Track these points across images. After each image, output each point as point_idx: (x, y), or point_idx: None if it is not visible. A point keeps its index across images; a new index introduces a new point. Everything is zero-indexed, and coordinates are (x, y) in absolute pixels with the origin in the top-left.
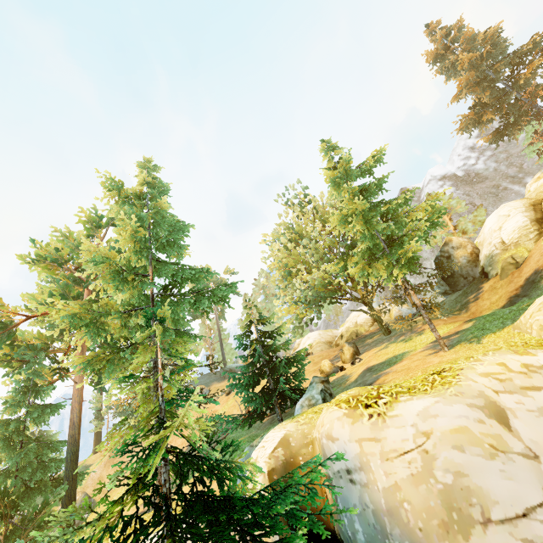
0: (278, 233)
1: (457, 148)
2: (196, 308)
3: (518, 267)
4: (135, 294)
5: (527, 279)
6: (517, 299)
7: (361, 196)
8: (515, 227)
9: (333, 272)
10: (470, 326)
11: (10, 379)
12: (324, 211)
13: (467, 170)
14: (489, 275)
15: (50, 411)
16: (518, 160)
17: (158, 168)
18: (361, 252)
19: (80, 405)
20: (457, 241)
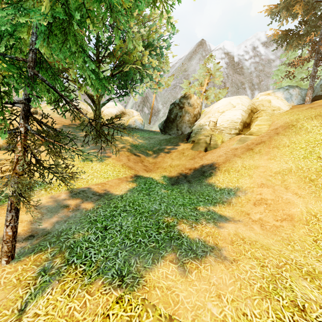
0: None
1: (249, 40)
2: None
3: (207, 149)
4: None
5: (202, 166)
6: (183, 181)
7: None
8: (230, 118)
9: None
10: (121, 194)
11: None
12: None
13: (240, 61)
14: (190, 140)
15: None
16: (263, 77)
17: None
18: None
19: None
20: (195, 100)
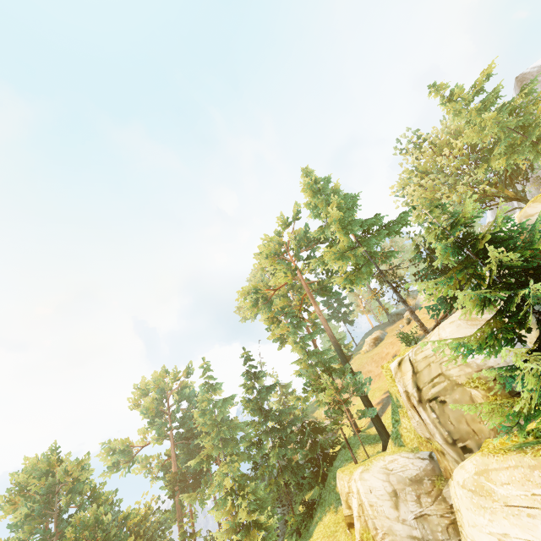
0: (403, 180)
1: None
2: (390, 234)
3: None
4: (348, 241)
5: None
6: None
7: (484, 109)
8: None
9: (475, 183)
10: None
11: (269, 337)
12: (442, 141)
13: None
14: None
15: (313, 335)
16: None
17: (312, 170)
18: (500, 149)
19: (329, 327)
20: None
